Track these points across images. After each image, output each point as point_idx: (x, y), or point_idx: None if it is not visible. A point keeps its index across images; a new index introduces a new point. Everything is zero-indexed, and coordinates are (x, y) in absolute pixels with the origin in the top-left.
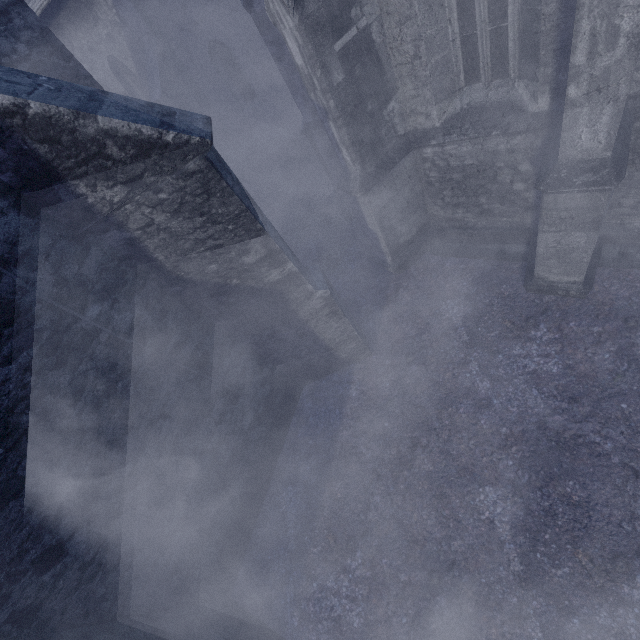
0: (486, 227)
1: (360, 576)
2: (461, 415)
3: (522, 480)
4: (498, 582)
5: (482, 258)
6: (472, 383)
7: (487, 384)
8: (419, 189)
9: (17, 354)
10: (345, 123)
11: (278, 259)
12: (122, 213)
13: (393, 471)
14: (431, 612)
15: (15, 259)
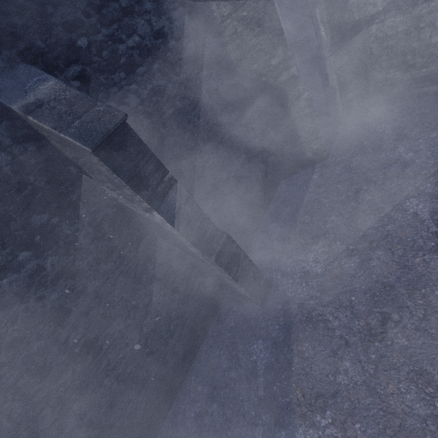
0: (410, 79)
1: (321, 251)
2: (392, 171)
3: (437, 191)
4: (420, 238)
5: (406, 100)
6: (400, 156)
7: (411, 154)
8: (364, 59)
9: (180, 74)
10: (325, 8)
11: (288, 63)
12: (224, 25)
13: (343, 204)
14: (371, 258)
15: (185, 35)
